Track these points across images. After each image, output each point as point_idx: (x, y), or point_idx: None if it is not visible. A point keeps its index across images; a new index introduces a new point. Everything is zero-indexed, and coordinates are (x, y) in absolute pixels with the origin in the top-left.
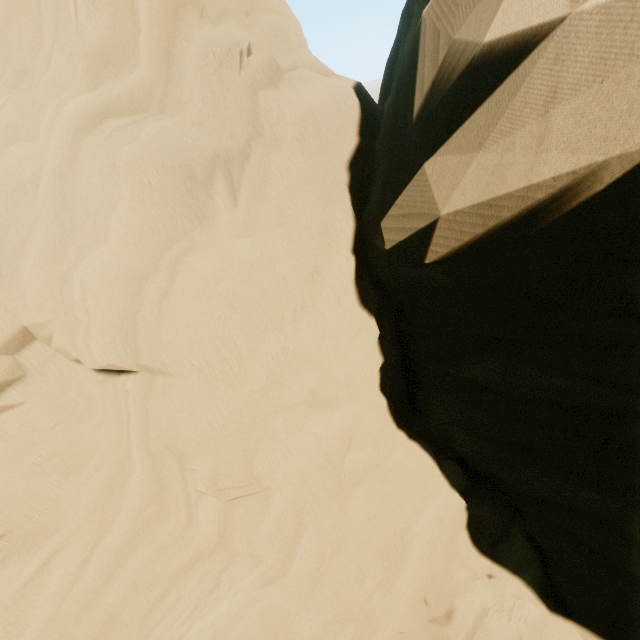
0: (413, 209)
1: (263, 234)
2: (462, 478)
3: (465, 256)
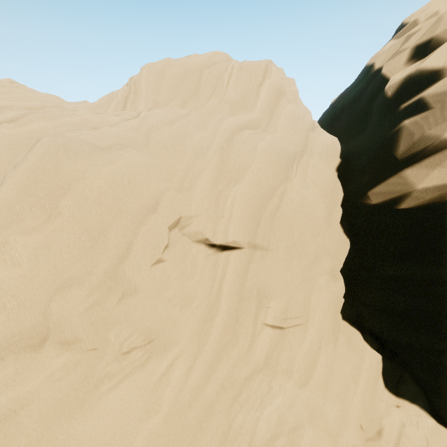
0: (397, 186)
1: (311, 190)
2: (375, 343)
3: (422, 205)
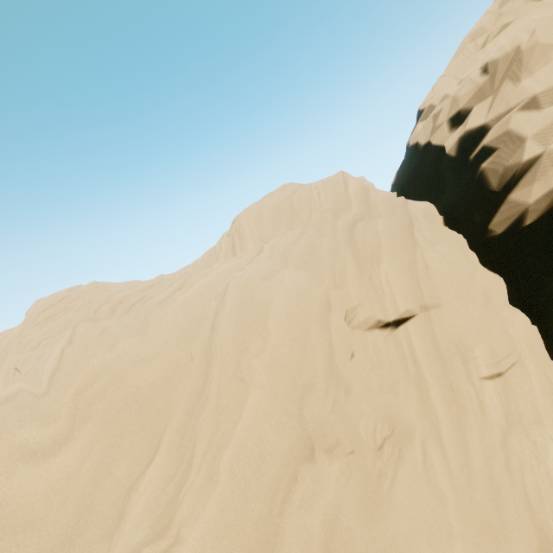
0: (511, 210)
1: (439, 246)
2: None
3: (543, 214)
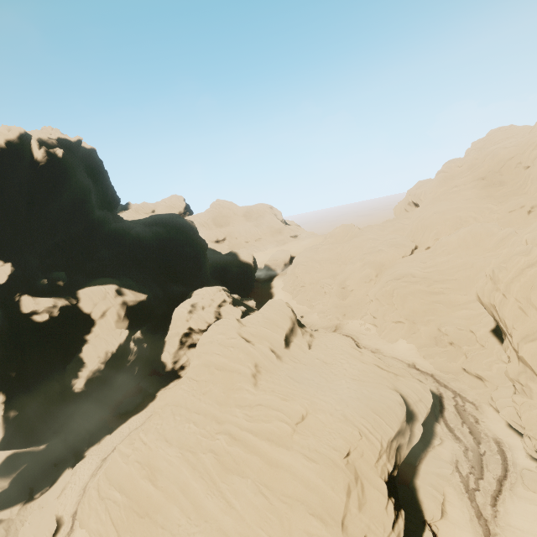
0: None
1: None
2: None
3: None
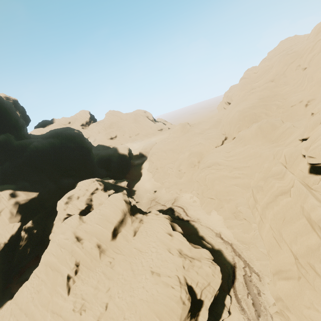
0: None
1: None
2: None
3: None
